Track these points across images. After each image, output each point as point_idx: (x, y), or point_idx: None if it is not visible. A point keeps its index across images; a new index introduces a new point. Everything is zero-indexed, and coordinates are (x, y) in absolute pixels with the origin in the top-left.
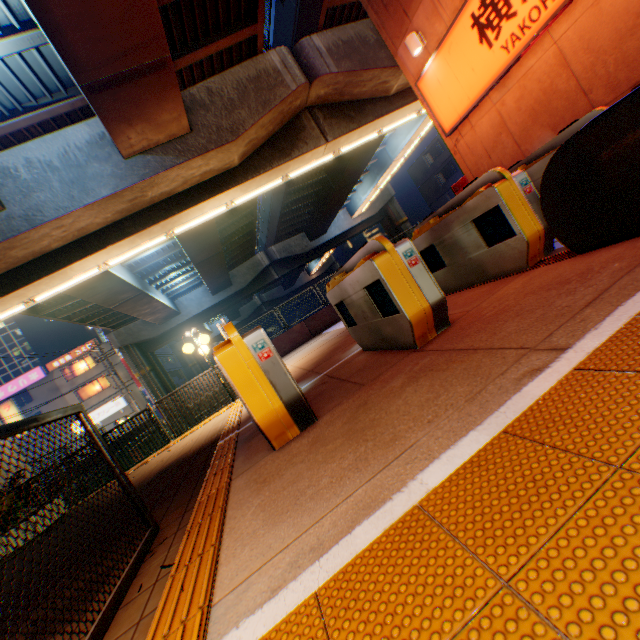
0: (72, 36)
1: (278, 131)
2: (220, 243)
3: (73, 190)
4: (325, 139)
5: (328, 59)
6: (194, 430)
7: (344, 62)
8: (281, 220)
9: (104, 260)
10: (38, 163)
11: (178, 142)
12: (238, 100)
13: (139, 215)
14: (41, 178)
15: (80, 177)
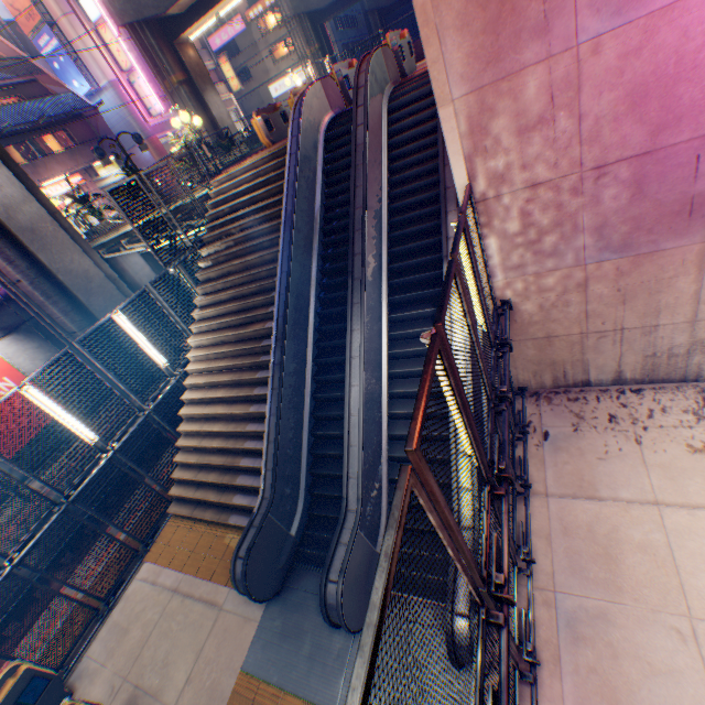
0: None
1: None
2: None
3: None
4: None
5: None
6: None
7: None
8: None
9: None
10: None
11: None
12: None
13: None
14: None
15: None
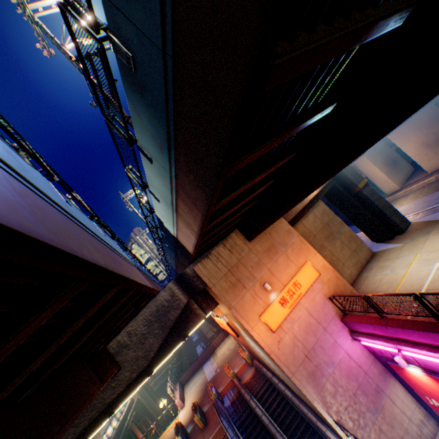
0: None
1: None
2: None
3: None
4: None
5: None
6: (167, 432)
7: None
8: None
9: None
10: None
11: None
12: None
13: None
14: None
15: None
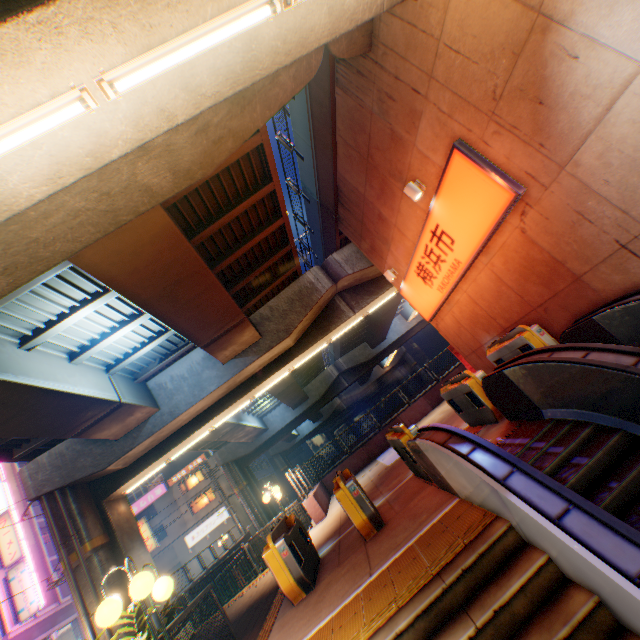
0: (198, 333)
1: (319, 314)
2: (292, 377)
3: (195, 390)
4: (353, 311)
5: (345, 266)
6: None
7: (357, 264)
8: (342, 340)
9: (212, 424)
10: (177, 377)
11: (253, 346)
12: (289, 309)
13: (232, 392)
14: (178, 386)
15: (199, 381)
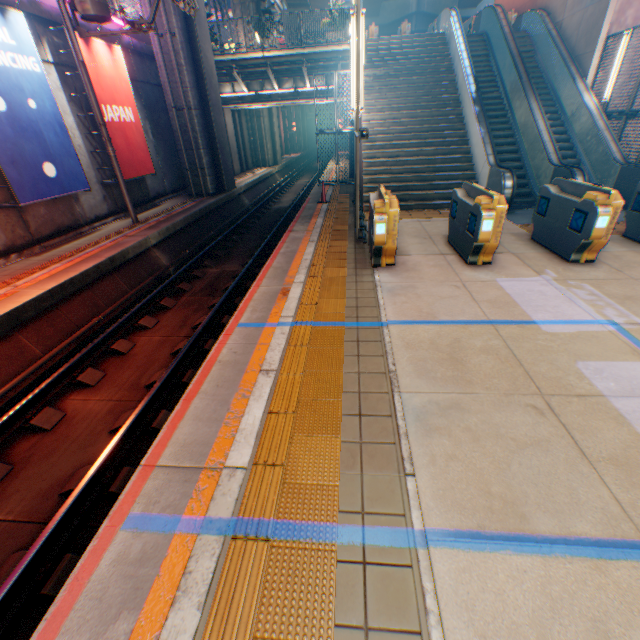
0: None
1: None
2: None
3: None
4: None
5: None
6: None
7: None
8: None
9: None
10: None
11: None
12: None
13: None
14: None
15: None
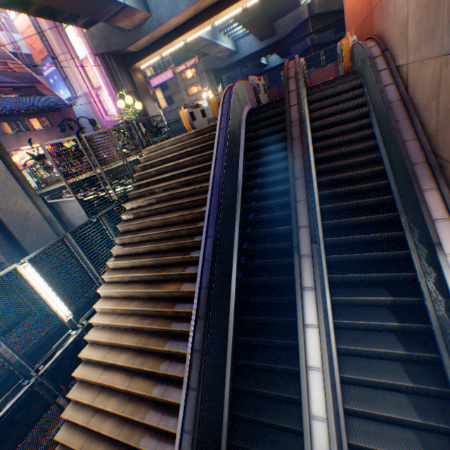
0: None
1: None
2: (256, 12)
3: (172, 7)
4: None
5: None
6: None
7: None
8: None
9: (185, 39)
10: None
11: None
12: None
13: (198, 16)
14: None
15: None
